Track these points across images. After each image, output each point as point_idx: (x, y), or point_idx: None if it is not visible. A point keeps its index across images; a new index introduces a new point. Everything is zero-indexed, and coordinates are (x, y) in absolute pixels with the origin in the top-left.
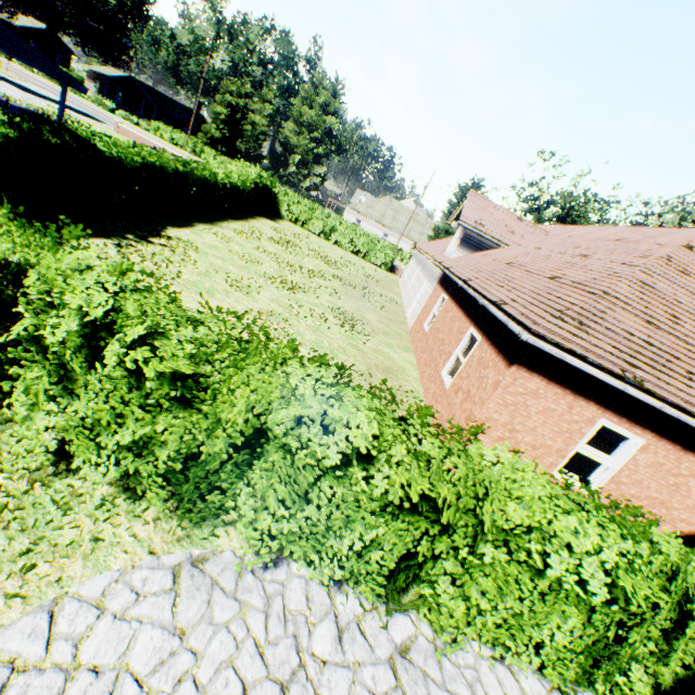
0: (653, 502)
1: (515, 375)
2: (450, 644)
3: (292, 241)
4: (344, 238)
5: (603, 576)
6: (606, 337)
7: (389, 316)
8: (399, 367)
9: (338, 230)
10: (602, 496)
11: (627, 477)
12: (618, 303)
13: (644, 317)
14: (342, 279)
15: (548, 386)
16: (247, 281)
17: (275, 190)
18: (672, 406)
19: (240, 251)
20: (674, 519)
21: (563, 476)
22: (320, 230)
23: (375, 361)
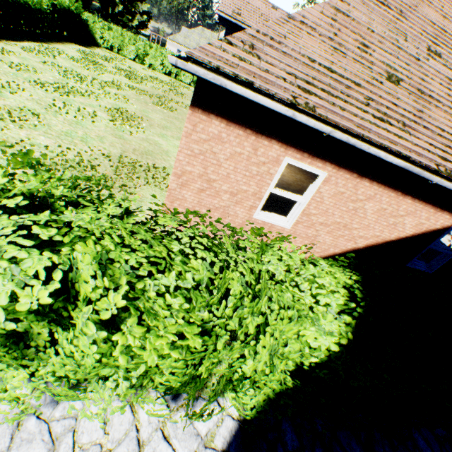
0: (338, 226)
1: (194, 120)
2: (53, 398)
3: (99, 62)
4: (156, 61)
5: (95, 333)
6: (282, 62)
7: (177, 116)
8: (162, 151)
9: (149, 54)
10: (298, 228)
11: (315, 209)
12: (304, 29)
13: (331, 44)
14: (141, 90)
15: (230, 128)
16: (4, 84)
17: (83, 17)
18: (345, 132)
19: (18, 62)
20: (355, 237)
21: (264, 216)
22: (135, 55)
23: (136, 146)
